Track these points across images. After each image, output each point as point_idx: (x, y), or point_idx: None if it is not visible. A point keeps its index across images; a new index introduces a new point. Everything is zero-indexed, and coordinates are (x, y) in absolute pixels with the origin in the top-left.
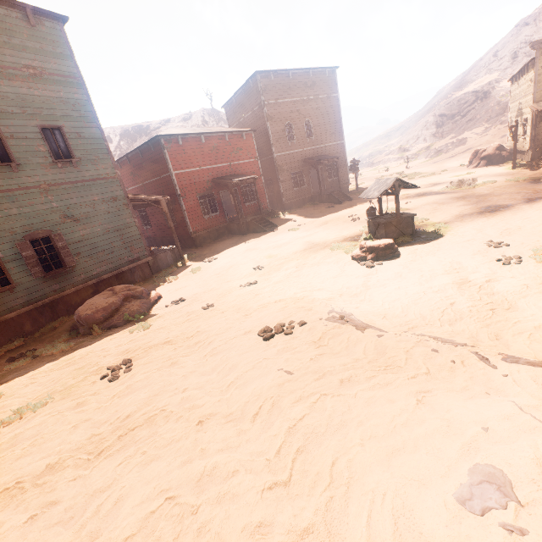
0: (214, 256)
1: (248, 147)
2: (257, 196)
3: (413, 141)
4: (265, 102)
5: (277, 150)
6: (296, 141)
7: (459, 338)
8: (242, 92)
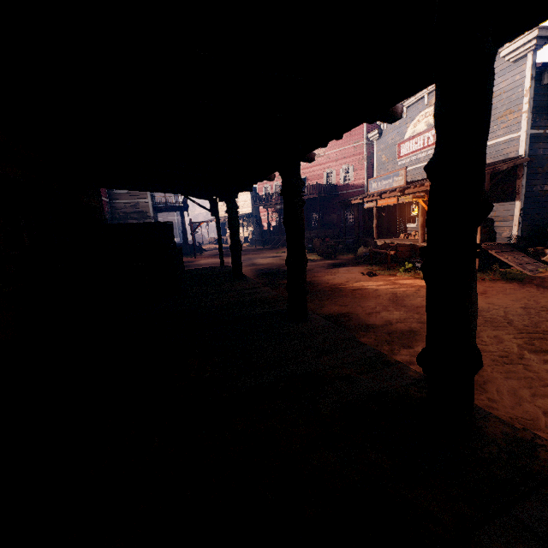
0: None
1: None
2: None
3: None
4: None
5: None
6: None
7: None
8: None
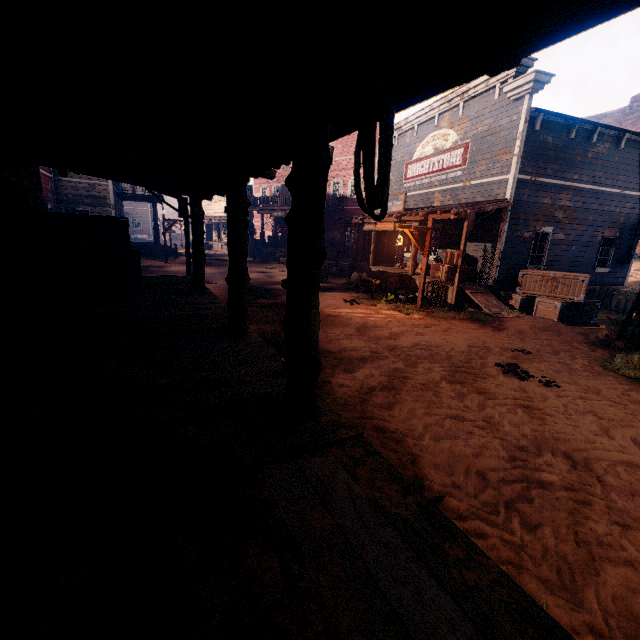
0: None
1: None
2: None
3: None
4: None
5: None
6: None
7: None
8: None
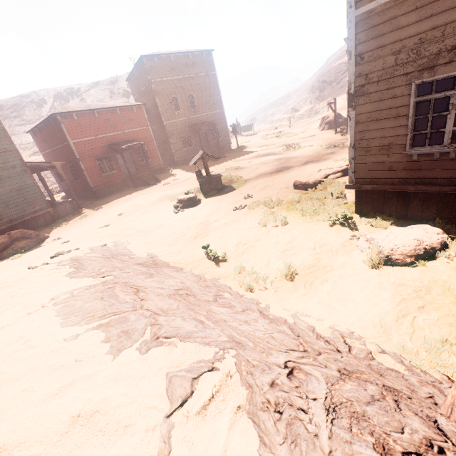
0: (103, 205)
1: (139, 118)
2: (146, 157)
3: (303, 103)
4: (152, 80)
5: (166, 119)
6: (182, 111)
7: (162, 253)
8: (137, 70)
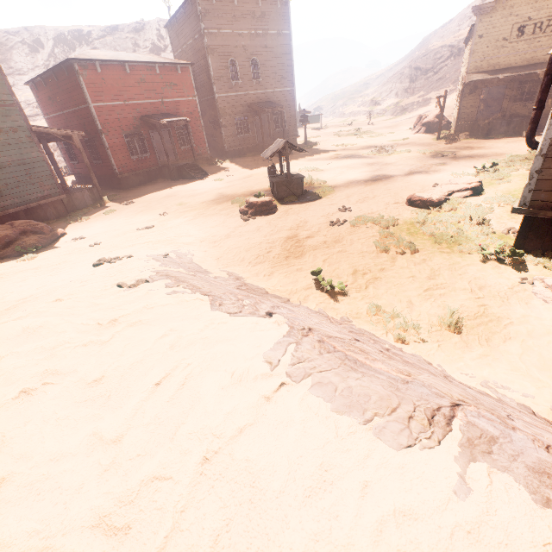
0: (134, 199)
1: (184, 83)
2: (191, 140)
3: (386, 95)
4: (205, 30)
5: (219, 90)
6: (241, 82)
7: (246, 274)
8: (183, 13)
